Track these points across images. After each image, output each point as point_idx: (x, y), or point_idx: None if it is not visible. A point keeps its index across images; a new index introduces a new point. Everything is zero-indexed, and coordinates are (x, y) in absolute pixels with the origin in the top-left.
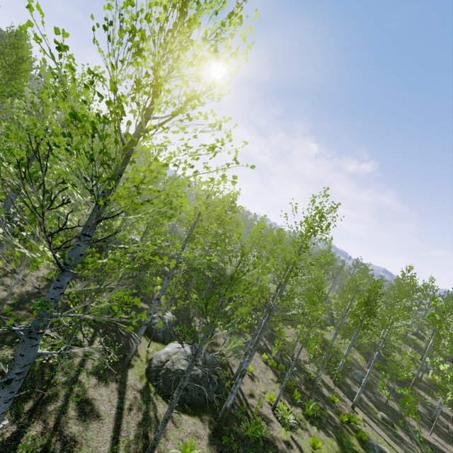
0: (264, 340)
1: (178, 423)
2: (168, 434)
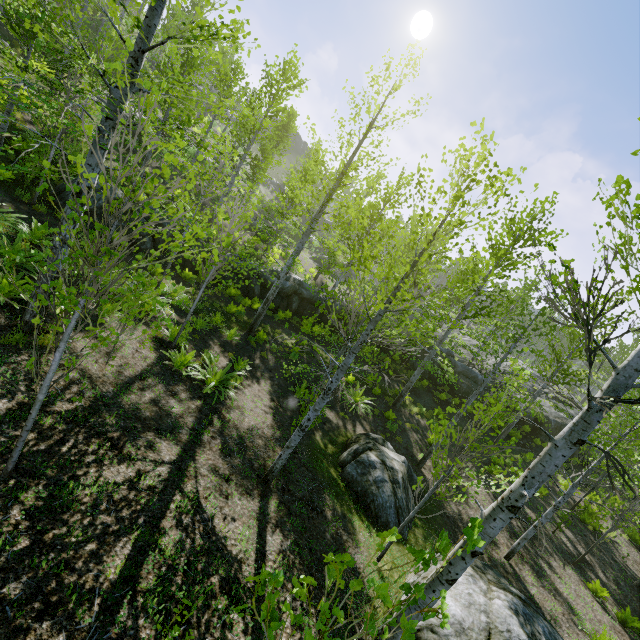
0: (563, 528)
1: None
2: None
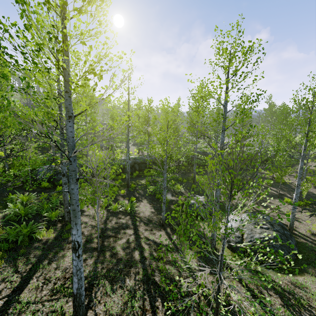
0: (271, 188)
1: (304, 288)
2: (314, 305)
